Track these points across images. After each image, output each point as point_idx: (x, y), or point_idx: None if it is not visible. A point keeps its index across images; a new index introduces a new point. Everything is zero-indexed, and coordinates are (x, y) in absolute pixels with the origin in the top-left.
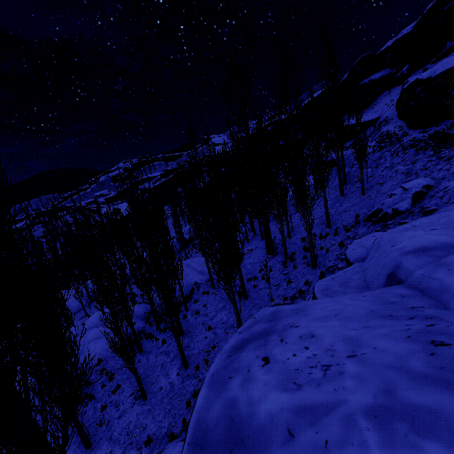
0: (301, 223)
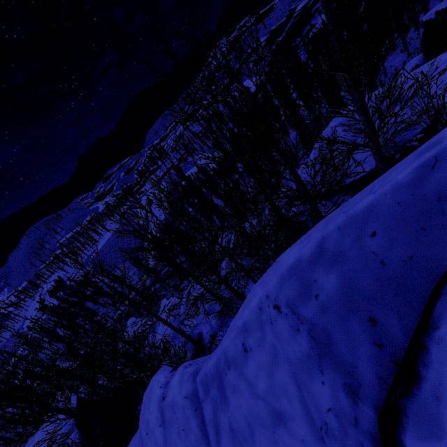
0: (435, 3)
